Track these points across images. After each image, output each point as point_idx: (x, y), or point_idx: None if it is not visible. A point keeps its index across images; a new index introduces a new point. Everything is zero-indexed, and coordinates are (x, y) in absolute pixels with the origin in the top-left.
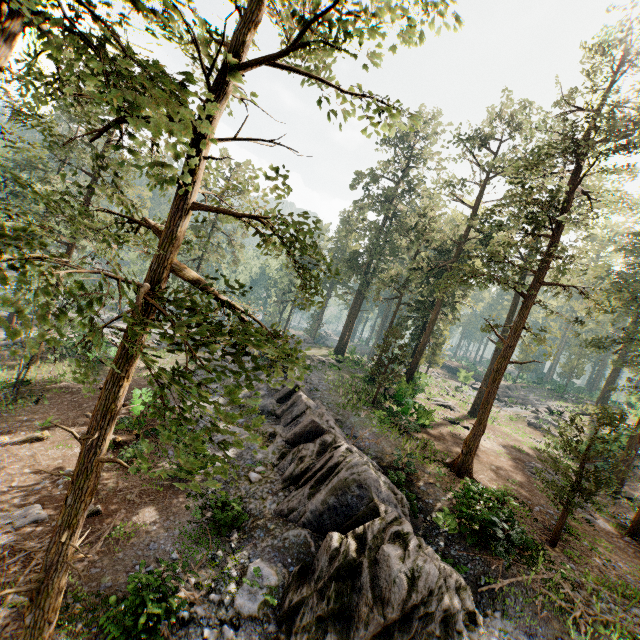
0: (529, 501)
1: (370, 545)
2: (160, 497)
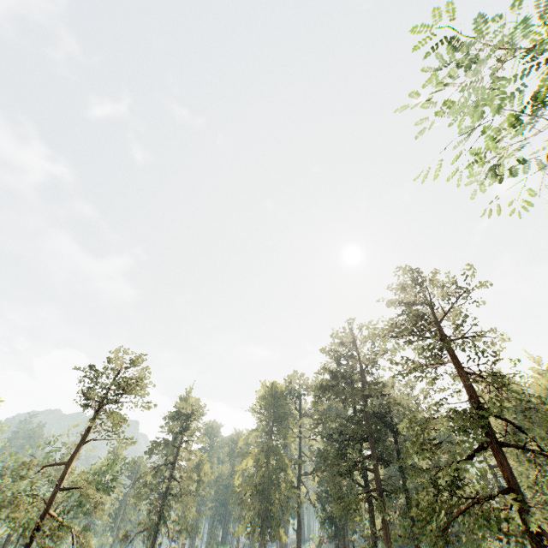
0: None
1: None
2: None
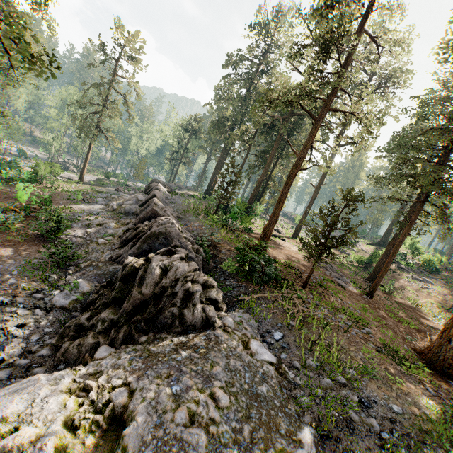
0: (303, 270)
1: (151, 260)
2: (20, 245)
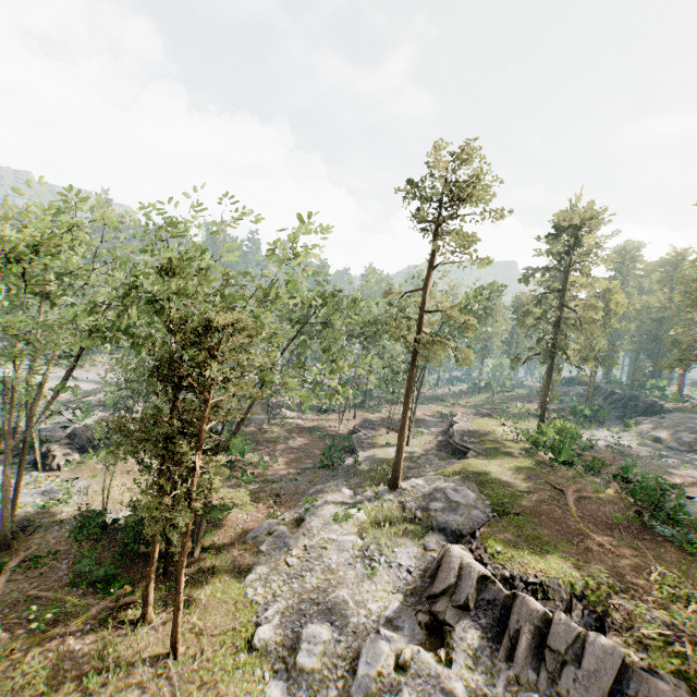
0: None
1: (640, 401)
2: None
